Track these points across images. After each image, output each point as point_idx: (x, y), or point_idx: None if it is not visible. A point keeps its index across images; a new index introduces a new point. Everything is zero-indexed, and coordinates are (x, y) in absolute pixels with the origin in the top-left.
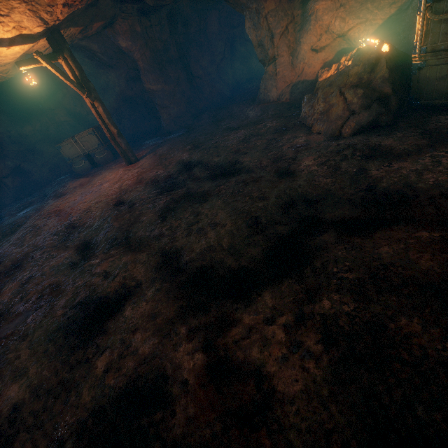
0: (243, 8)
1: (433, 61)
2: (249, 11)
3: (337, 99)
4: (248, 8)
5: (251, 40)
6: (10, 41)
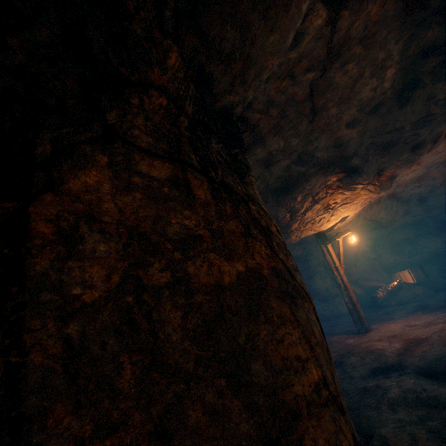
0: (315, 274)
1: (420, 282)
2: (320, 275)
3: (413, 289)
4: (320, 274)
5: (319, 288)
6: (340, 221)
